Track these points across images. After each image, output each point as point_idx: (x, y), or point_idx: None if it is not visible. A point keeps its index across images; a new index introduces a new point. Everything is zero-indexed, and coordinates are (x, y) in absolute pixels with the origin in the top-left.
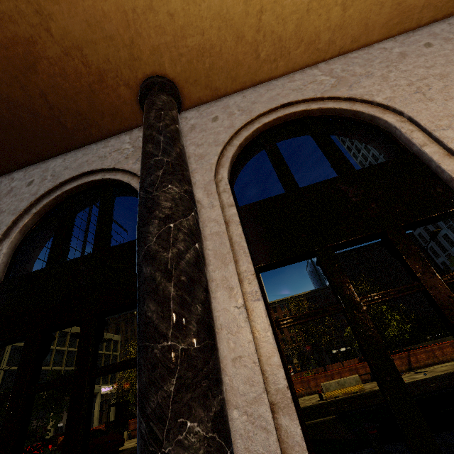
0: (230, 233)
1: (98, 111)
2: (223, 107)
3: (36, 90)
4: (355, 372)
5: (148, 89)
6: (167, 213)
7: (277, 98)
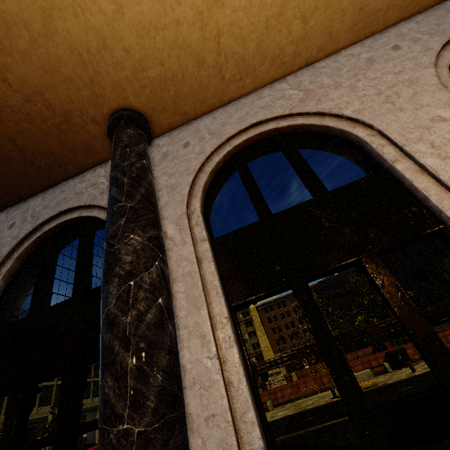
0: (203, 272)
1: (70, 149)
2: (193, 131)
3: (4, 137)
4: (367, 364)
5: (115, 124)
6: (128, 269)
7: (246, 117)
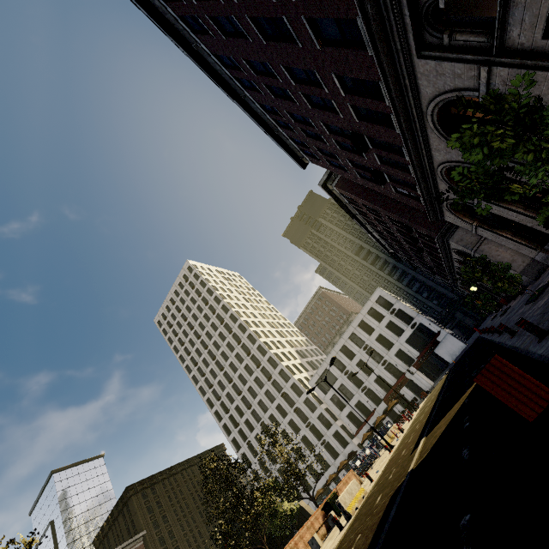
0: None
1: None
2: None
3: None
4: (312, 528)
5: None
6: None
7: None
